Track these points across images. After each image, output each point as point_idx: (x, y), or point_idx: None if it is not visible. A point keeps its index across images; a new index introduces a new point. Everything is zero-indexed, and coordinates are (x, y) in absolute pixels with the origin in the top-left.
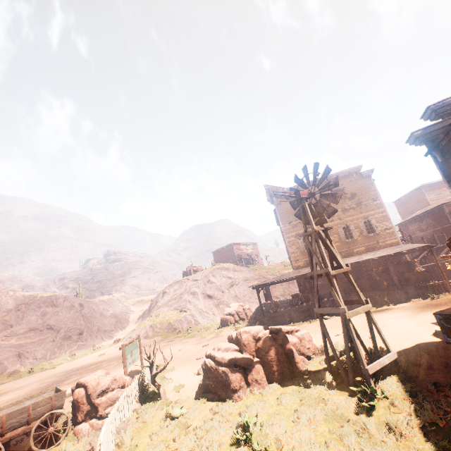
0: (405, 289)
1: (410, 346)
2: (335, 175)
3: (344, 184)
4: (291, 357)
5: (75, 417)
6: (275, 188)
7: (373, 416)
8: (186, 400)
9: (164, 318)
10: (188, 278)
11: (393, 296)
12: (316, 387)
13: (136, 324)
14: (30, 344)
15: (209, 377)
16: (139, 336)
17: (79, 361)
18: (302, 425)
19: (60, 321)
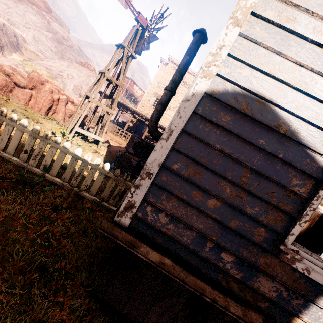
0: None
1: None
2: None
3: None
4: (58, 110)
5: None
6: None
7: None
8: None
9: (36, 70)
10: (78, 66)
11: None
12: (46, 120)
13: None
14: None
15: None
16: None
17: None
18: None
19: None
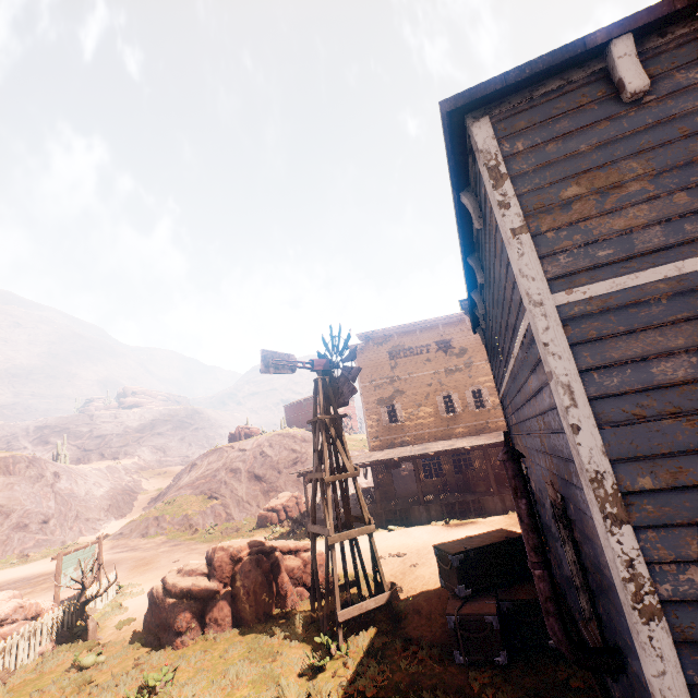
0: (503, 496)
1: (431, 584)
2: (442, 319)
3: (453, 334)
4: (279, 589)
5: None
6: (277, 355)
7: (316, 678)
8: (118, 643)
9: (180, 506)
10: (233, 446)
11: (486, 504)
12: (281, 634)
13: (143, 511)
14: None
15: (153, 611)
16: (102, 539)
17: (28, 566)
18: (217, 688)
19: (15, 500)
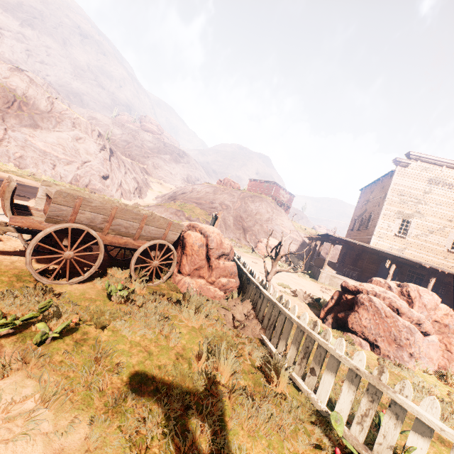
0: None
1: None
2: None
3: None
4: None
5: (170, 262)
6: None
7: None
8: None
9: (193, 211)
10: (225, 189)
11: None
12: None
13: (153, 201)
14: (55, 158)
15: (371, 319)
16: None
17: None
18: None
19: (90, 154)
